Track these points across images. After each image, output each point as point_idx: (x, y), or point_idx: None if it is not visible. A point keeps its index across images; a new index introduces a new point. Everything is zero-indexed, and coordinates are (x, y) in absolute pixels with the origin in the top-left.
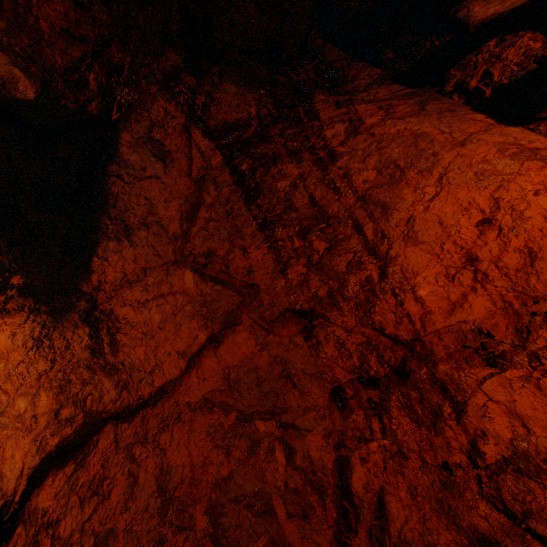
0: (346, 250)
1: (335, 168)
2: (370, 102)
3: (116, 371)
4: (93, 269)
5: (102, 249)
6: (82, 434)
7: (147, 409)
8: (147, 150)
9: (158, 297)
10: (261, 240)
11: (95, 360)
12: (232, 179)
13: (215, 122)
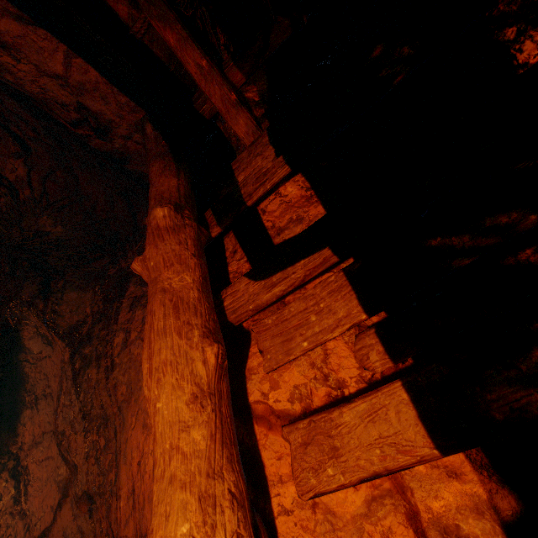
0: (110, 451)
1: (112, 378)
2: (144, 308)
3: (26, 515)
4: (19, 433)
5: (23, 417)
6: None
7: None
8: (40, 339)
9: (47, 459)
10: (82, 428)
11: (16, 507)
12: (72, 375)
13: (63, 327)
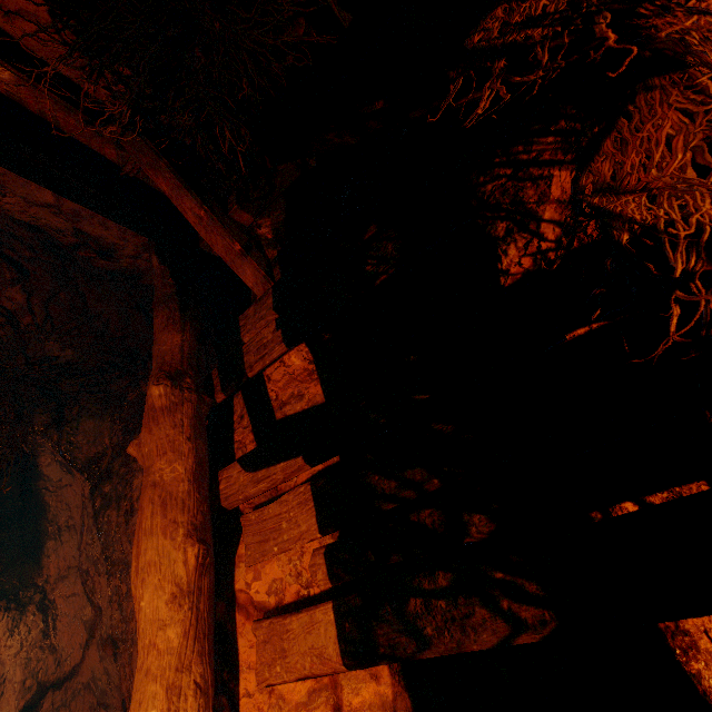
0: (132, 599)
1: (132, 524)
2: None
3: (56, 650)
4: (43, 565)
5: (47, 548)
6: (36, 698)
7: (68, 682)
8: (59, 467)
9: (73, 595)
10: (105, 571)
11: (45, 641)
12: (93, 513)
13: (81, 460)
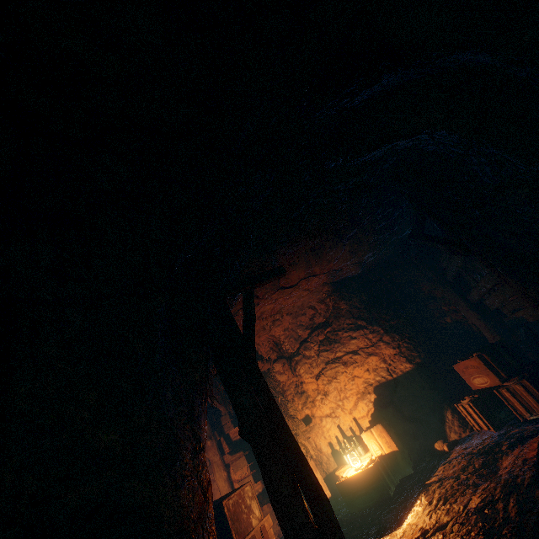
0: None
1: None
2: None
3: None
4: None
5: None
6: None
7: None
8: None
9: None
10: None
11: None
12: None
13: None
